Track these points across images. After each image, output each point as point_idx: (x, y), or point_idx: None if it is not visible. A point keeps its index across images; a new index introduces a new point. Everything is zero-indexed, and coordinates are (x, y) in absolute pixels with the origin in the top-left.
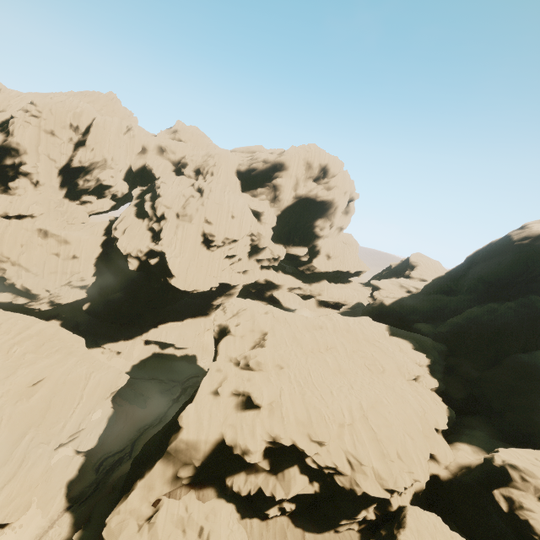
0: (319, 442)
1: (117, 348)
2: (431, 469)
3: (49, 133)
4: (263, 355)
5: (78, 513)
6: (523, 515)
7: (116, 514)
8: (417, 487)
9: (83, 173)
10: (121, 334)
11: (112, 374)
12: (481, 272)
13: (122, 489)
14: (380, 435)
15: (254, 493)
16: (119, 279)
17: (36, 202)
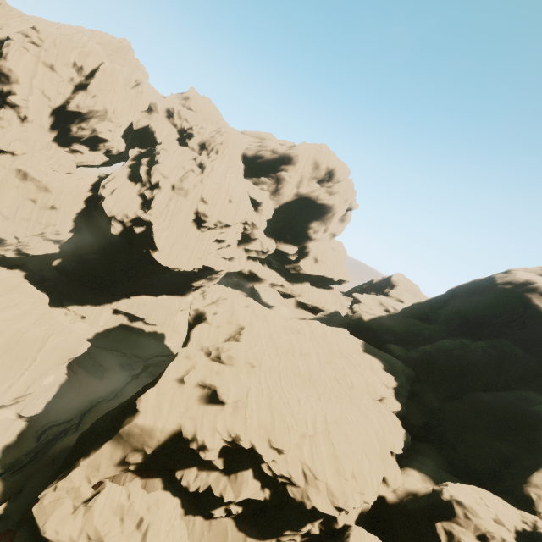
0: (278, 449)
1: (83, 312)
2: (380, 490)
3: (48, 67)
4: (237, 350)
5: (10, 482)
6: None
7: (52, 490)
8: (363, 506)
9: (78, 119)
10: (90, 298)
11: (73, 340)
12: (460, 306)
13: (63, 465)
14: (339, 452)
15: (203, 490)
16: (98, 241)
17: (20, 139)
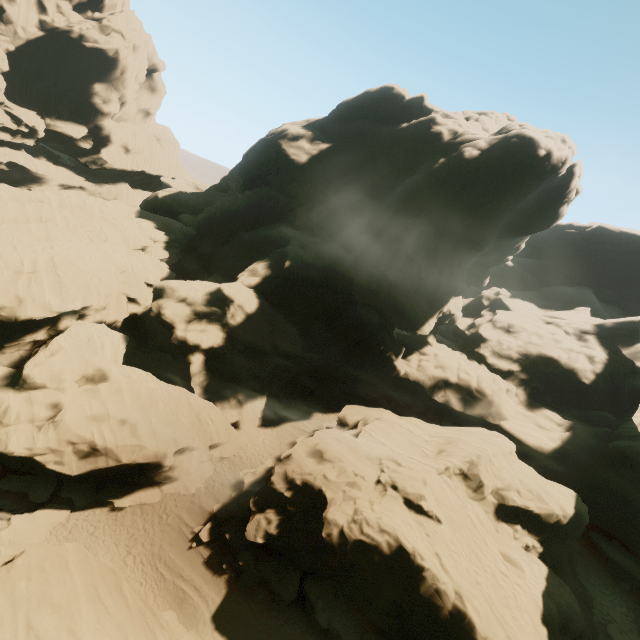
0: None
1: None
2: (131, 309)
3: None
4: None
5: None
6: (164, 310)
7: None
8: (111, 321)
9: None
10: None
11: None
12: (240, 165)
13: None
14: (64, 279)
15: None
16: None
17: None
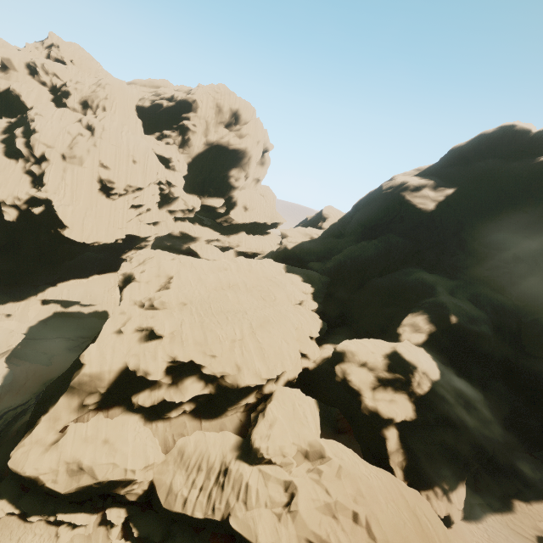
0: (213, 355)
1: (6, 310)
2: (303, 364)
3: None
4: (167, 295)
5: None
6: (350, 376)
7: (21, 447)
8: (291, 377)
9: None
10: (9, 295)
11: None
12: (359, 216)
13: (26, 428)
14: (263, 344)
15: (158, 402)
16: None
17: None
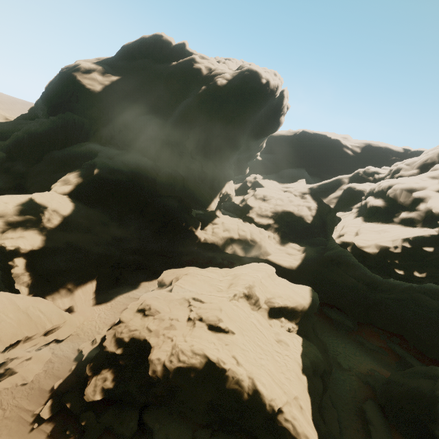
0: None
1: None
2: None
3: None
4: None
5: None
6: None
7: None
8: None
9: None
10: None
11: None
12: (41, 95)
13: None
14: None
15: None
16: None
17: None
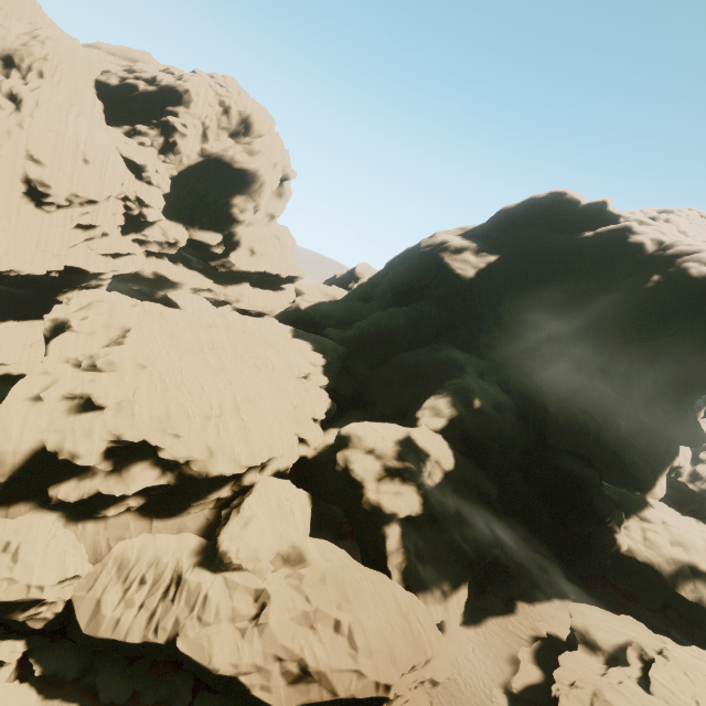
0: (177, 435)
1: None
2: (301, 452)
3: None
4: (119, 353)
5: None
6: (353, 464)
7: None
8: (283, 467)
9: None
10: None
11: None
12: (391, 277)
13: None
14: (248, 423)
15: (89, 496)
16: None
17: None
